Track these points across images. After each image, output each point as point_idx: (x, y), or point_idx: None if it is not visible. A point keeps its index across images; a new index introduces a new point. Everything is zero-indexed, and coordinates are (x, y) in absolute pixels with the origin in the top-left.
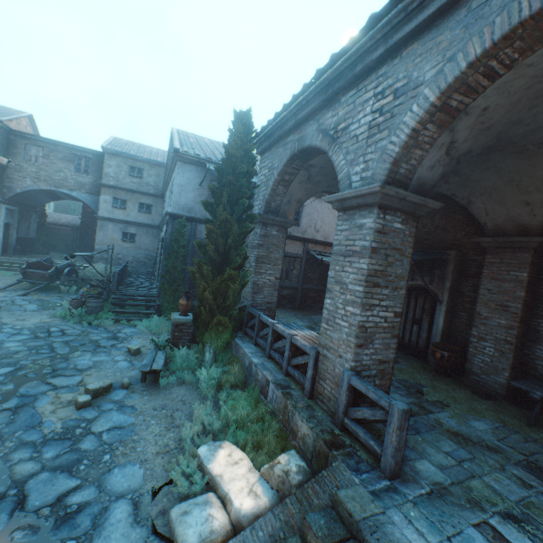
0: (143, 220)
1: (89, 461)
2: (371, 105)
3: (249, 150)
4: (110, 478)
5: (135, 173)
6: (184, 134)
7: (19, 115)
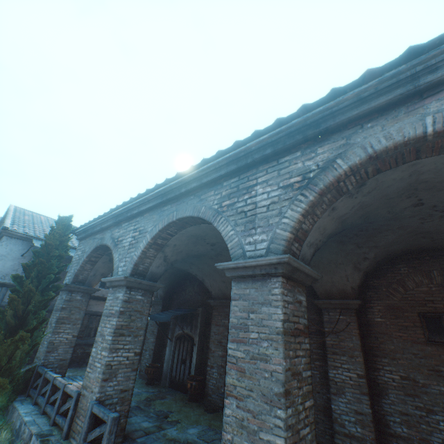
0: None
1: None
2: (132, 233)
3: (65, 240)
4: None
5: None
6: (22, 211)
7: None
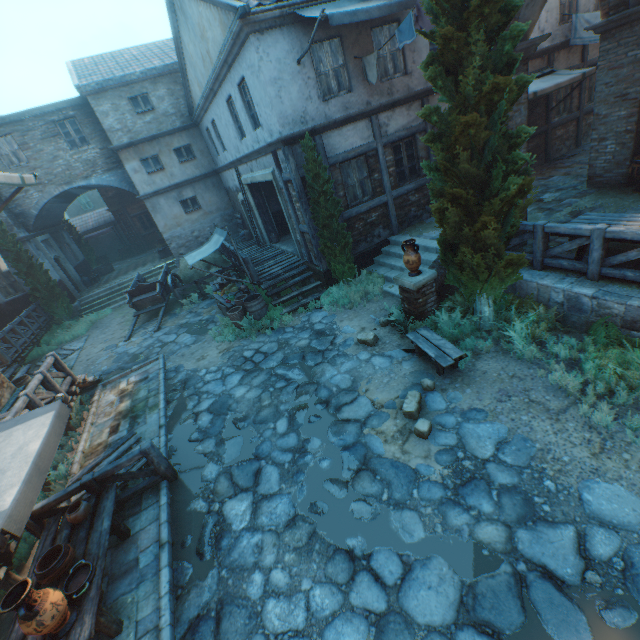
0: (192, 172)
1: (541, 498)
2: None
3: None
4: (597, 509)
5: (141, 107)
6: None
7: None
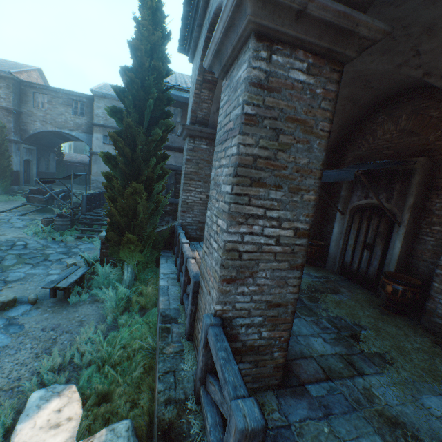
0: None
1: None
2: None
3: (157, 42)
4: None
5: None
6: None
7: (28, 69)
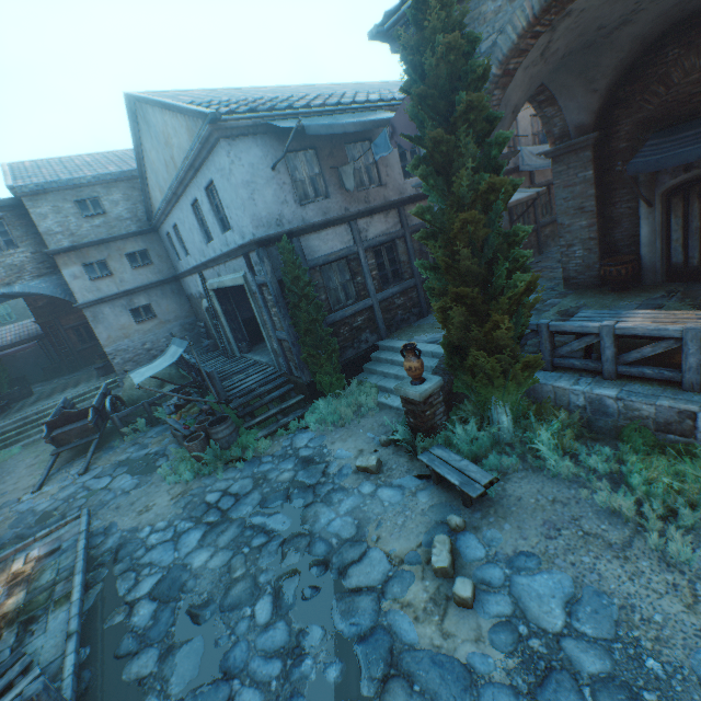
0: (147, 278)
1: (652, 692)
2: None
3: (459, 25)
4: None
5: (90, 210)
6: (157, 95)
7: None
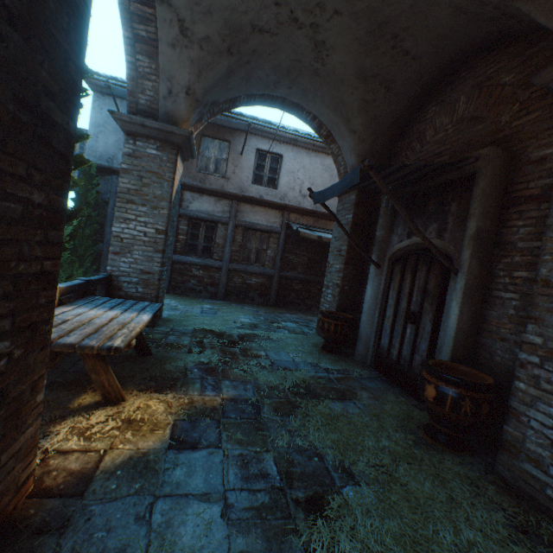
0: None
1: None
2: None
3: None
4: None
5: None
6: None
7: None
